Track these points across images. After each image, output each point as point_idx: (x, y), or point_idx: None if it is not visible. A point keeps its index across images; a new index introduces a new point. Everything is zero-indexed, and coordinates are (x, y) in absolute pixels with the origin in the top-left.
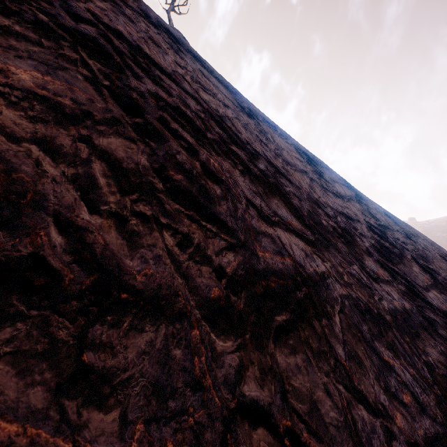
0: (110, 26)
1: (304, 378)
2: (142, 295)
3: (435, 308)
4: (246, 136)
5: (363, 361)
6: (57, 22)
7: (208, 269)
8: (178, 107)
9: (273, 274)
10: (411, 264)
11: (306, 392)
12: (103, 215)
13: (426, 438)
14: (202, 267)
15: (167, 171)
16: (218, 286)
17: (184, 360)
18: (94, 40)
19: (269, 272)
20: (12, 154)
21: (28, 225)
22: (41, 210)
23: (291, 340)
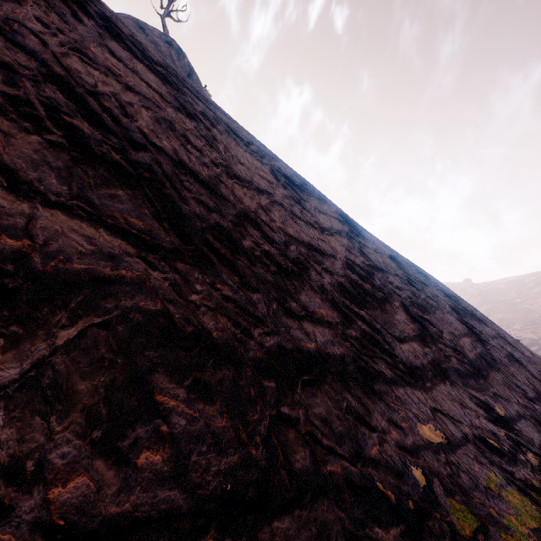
0: None
1: None
2: None
3: (399, 361)
4: (149, 128)
5: (78, 396)
6: None
7: None
8: None
9: None
10: (395, 311)
11: None
12: None
13: (120, 519)
14: None
15: None
16: None
17: None
18: None
19: None
20: None
21: None
22: None
23: None
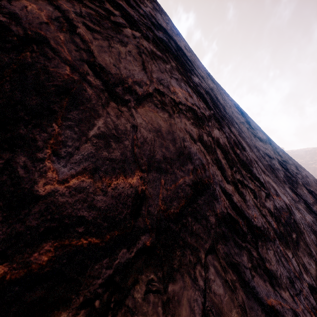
0: (162, 27)
1: (313, 269)
2: (261, 231)
3: None
4: (221, 101)
5: None
6: (155, 34)
7: (266, 210)
8: (208, 92)
9: (282, 209)
10: (302, 188)
11: (316, 277)
12: (231, 184)
13: None
14: (265, 210)
15: (234, 148)
16: (273, 220)
17: (286, 265)
18: (169, 45)
19: (281, 208)
20: (198, 151)
21: (218, 195)
22: (216, 185)
23: (301, 248)
